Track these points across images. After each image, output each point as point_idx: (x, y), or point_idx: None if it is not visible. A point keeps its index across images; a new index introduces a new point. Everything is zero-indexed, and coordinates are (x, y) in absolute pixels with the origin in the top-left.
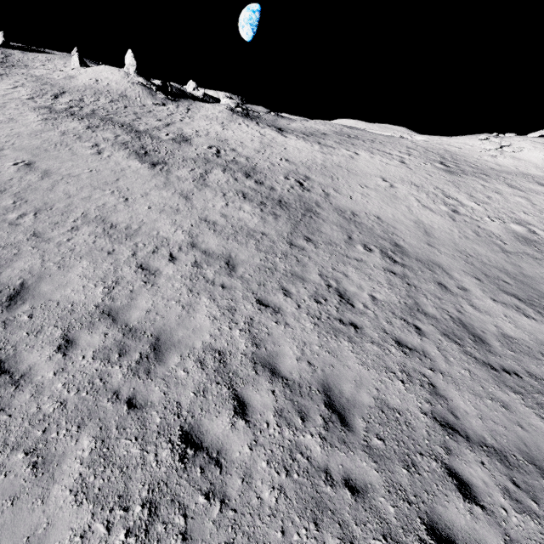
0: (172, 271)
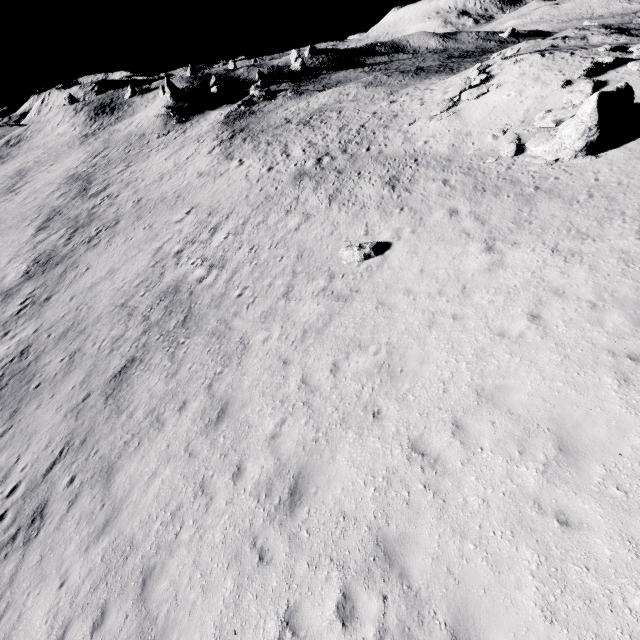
0: None
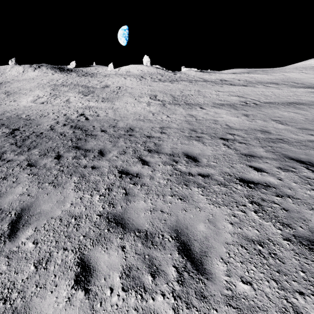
0: None
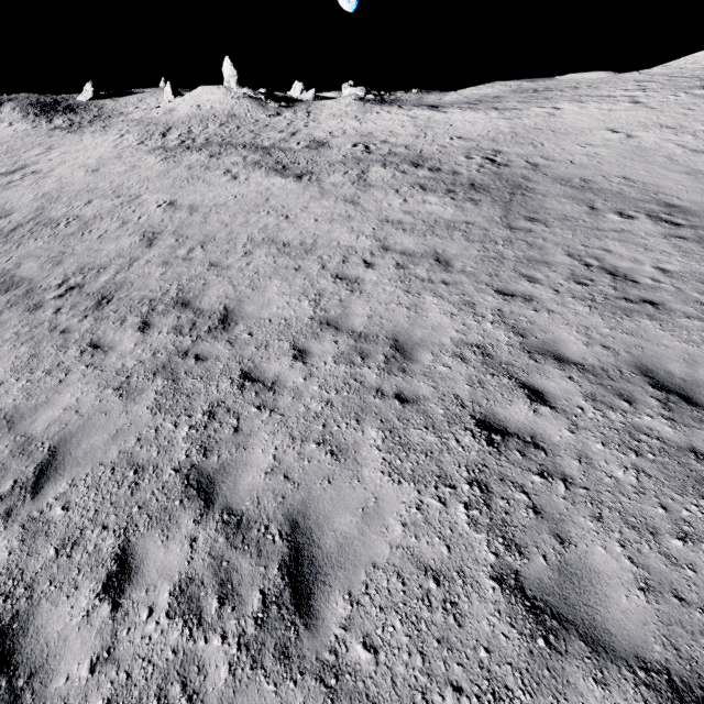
0: (375, 277)
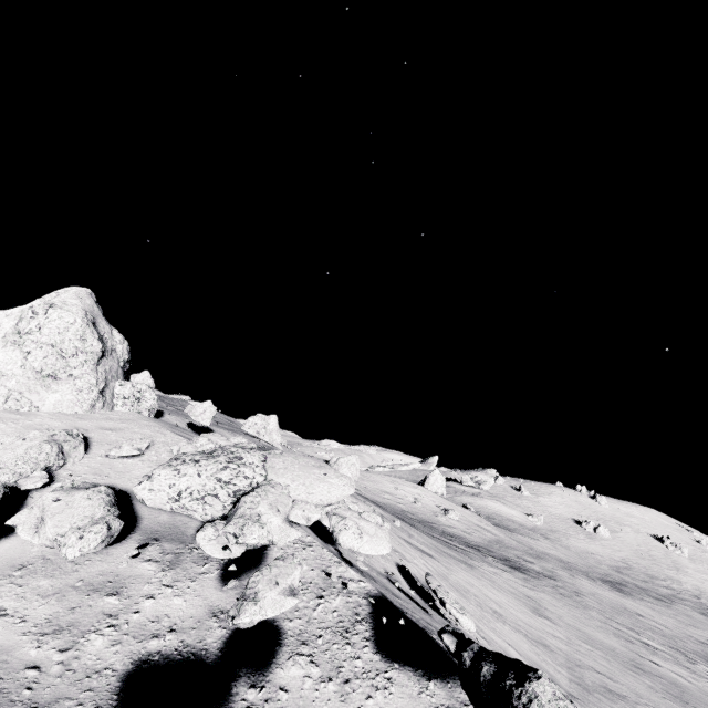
0: None
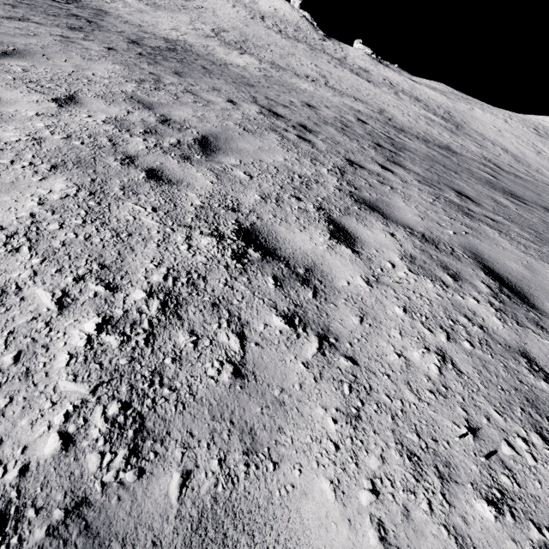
0: (422, 123)
